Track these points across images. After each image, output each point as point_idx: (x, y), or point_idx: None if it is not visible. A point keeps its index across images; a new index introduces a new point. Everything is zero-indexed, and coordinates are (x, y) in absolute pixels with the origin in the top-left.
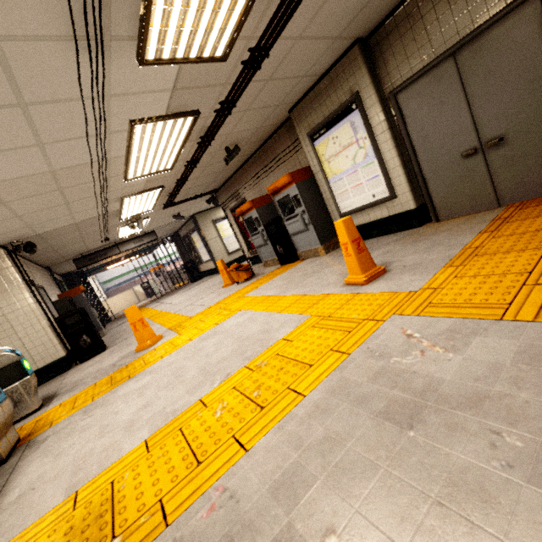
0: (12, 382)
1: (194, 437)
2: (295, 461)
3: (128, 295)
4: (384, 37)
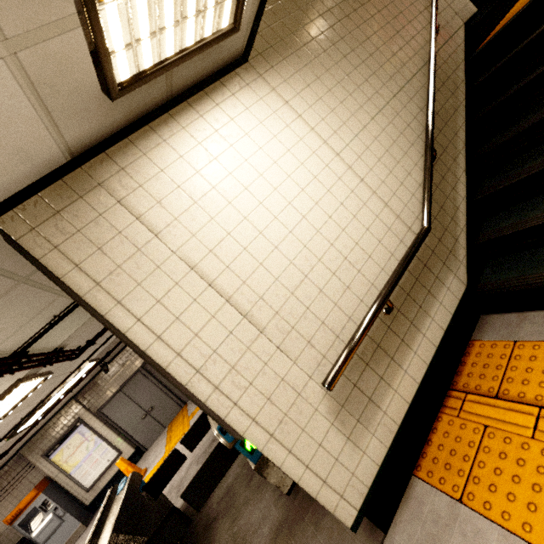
0: None
1: None
2: None
3: None
4: (85, 393)
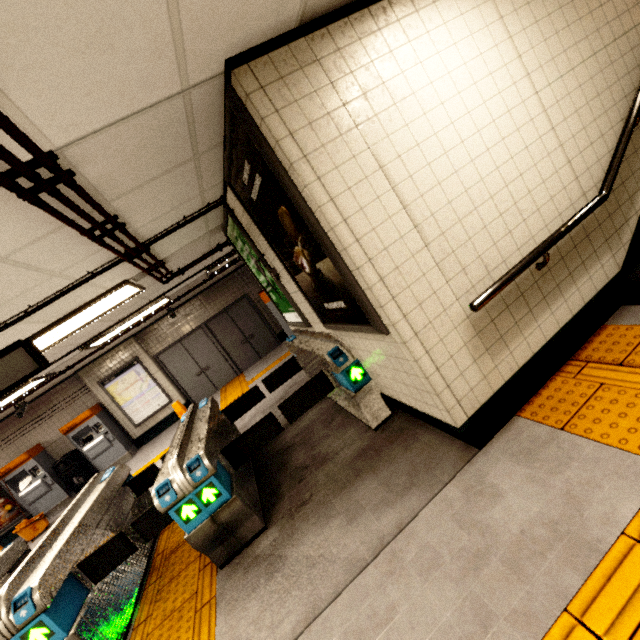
0: None
1: None
2: None
3: None
4: (145, 335)
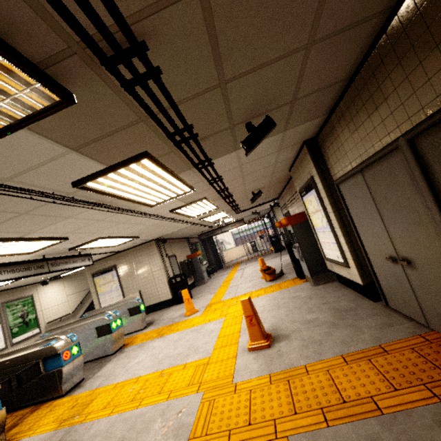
0: (135, 314)
1: (118, 395)
2: (101, 433)
3: (242, 249)
4: (323, 140)
